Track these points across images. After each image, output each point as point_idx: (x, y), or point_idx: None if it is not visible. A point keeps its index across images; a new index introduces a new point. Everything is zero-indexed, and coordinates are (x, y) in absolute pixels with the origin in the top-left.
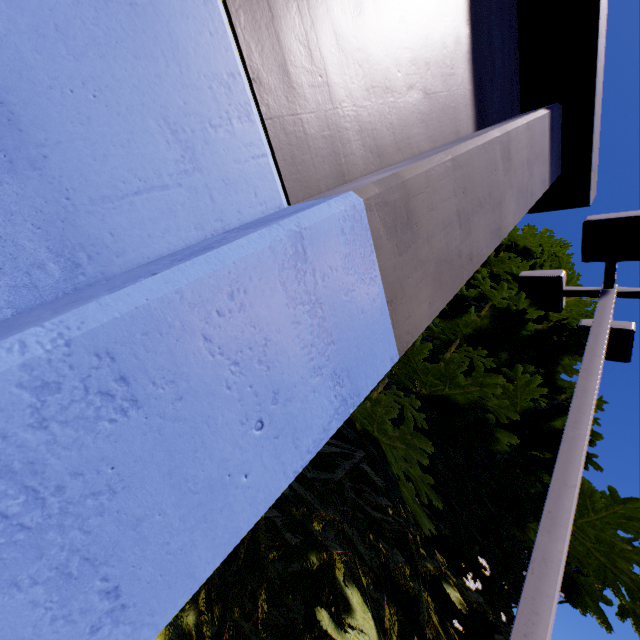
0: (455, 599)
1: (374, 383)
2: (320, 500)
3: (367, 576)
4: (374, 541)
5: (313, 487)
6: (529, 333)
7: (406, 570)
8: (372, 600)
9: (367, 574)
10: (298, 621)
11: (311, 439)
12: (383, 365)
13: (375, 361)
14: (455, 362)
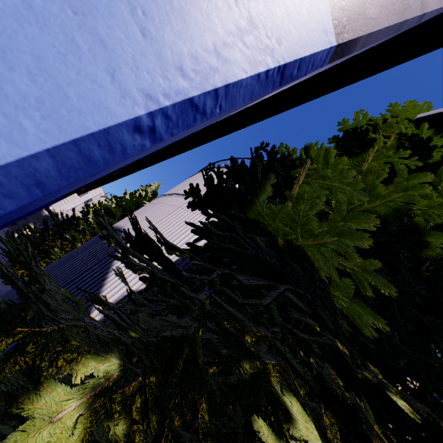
0: (404, 408)
1: (304, 49)
2: (251, 320)
3: (302, 387)
4: (304, 357)
5: (244, 309)
6: (435, 160)
7: (339, 382)
8: (310, 410)
9: (302, 386)
10: (239, 430)
11: (185, 48)
12: (315, 31)
13: (302, 9)
14: (373, 172)
